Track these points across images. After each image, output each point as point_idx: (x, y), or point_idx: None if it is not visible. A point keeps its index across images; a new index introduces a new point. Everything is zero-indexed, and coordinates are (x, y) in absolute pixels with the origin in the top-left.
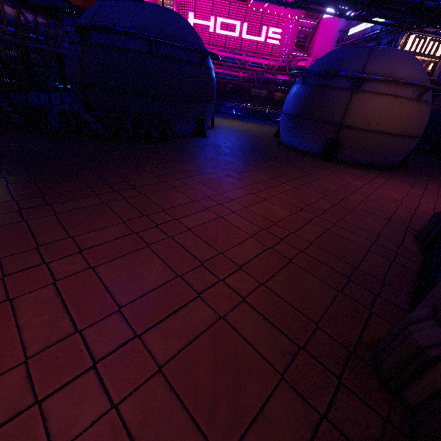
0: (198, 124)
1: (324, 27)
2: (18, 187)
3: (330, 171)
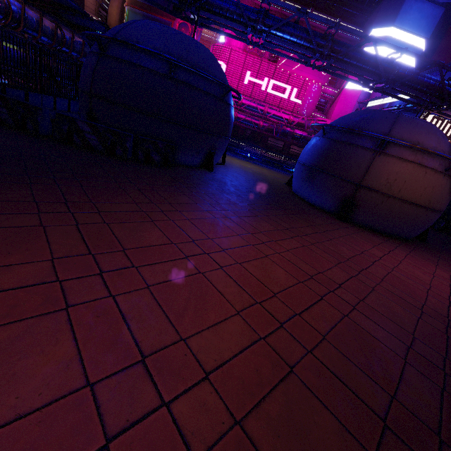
0: (207, 157)
1: (345, 97)
2: None
3: (344, 232)
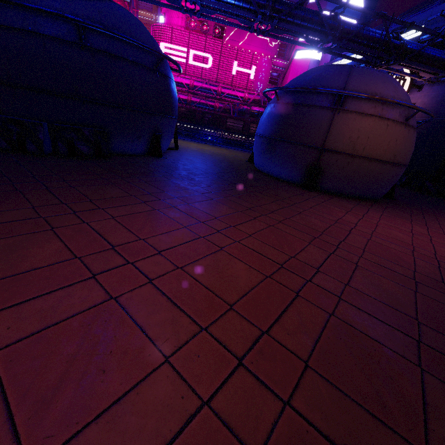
0: (152, 141)
1: (295, 67)
2: None
3: (314, 202)
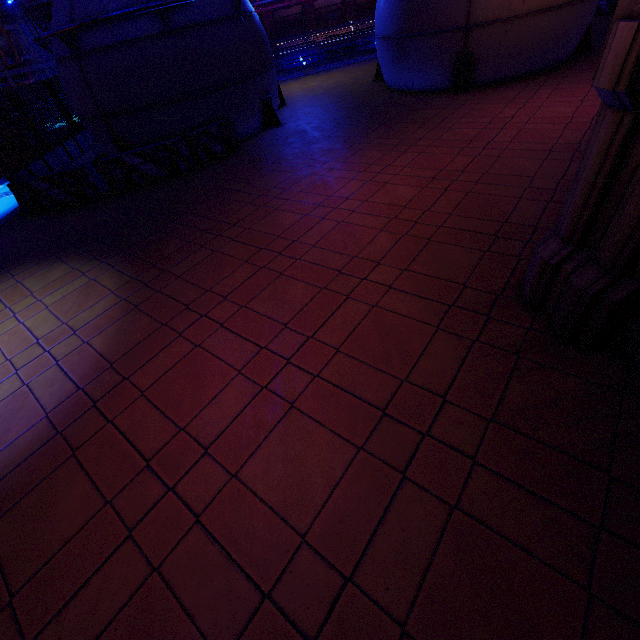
0: (265, 109)
1: None
2: (126, 266)
3: (466, 108)
